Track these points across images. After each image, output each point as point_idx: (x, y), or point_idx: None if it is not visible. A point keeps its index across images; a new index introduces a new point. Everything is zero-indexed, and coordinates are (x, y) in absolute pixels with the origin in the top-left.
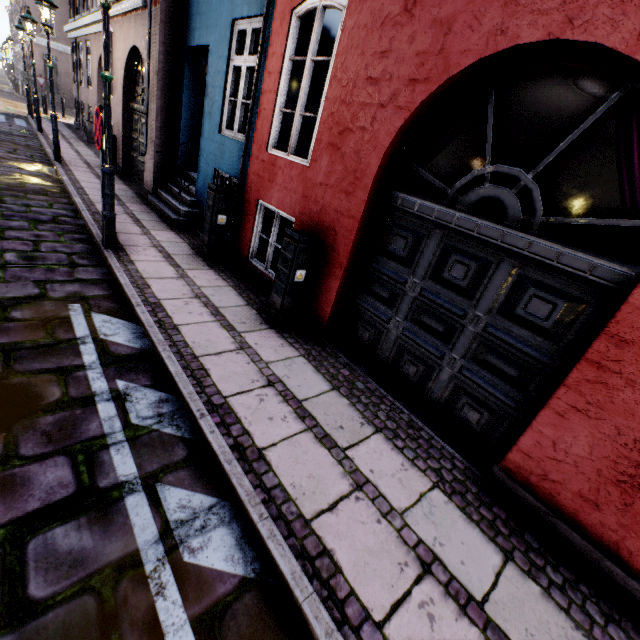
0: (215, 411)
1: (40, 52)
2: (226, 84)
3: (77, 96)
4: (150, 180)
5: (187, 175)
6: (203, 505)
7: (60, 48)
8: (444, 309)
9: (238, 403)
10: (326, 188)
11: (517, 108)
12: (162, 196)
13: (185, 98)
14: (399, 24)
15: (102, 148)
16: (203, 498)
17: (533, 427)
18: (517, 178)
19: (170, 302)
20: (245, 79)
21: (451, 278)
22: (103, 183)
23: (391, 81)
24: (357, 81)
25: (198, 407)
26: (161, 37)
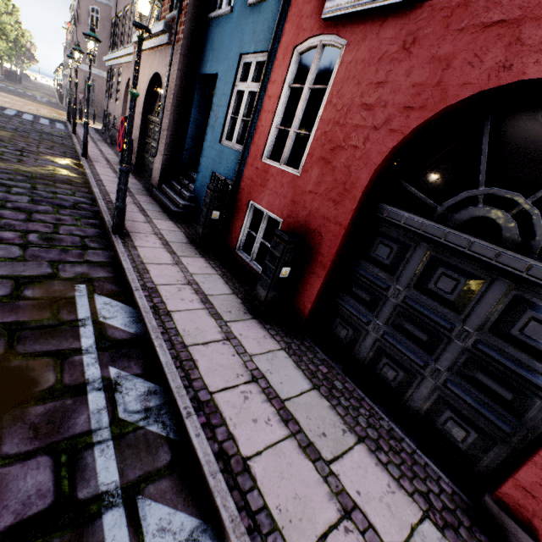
0: (201, 409)
1: (83, 75)
2: (229, 104)
3: (106, 108)
4: (157, 177)
5: (188, 174)
6: (184, 528)
7: (98, 73)
8: (429, 319)
9: (223, 400)
10: (315, 196)
11: (514, 137)
12: (165, 190)
13: (193, 113)
14: (396, 60)
15: (122, 150)
16: (184, 518)
17: (537, 463)
18: (513, 201)
19: (165, 288)
20: (246, 101)
21: (437, 290)
22: (119, 179)
23: (385, 107)
24: (351, 106)
25: (185, 404)
26: (179, 66)
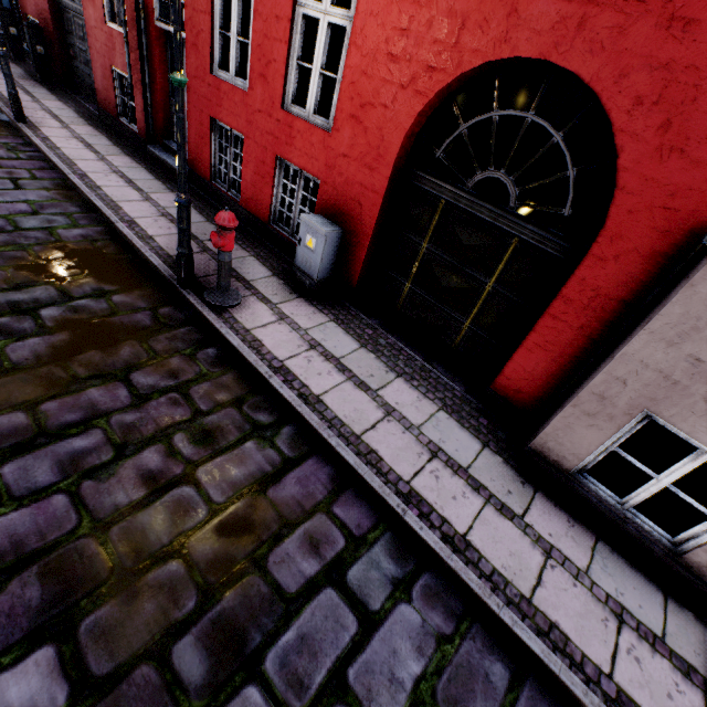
0: None
1: None
2: None
3: None
4: None
5: None
6: None
7: None
8: (84, 52)
9: None
10: None
11: None
12: None
13: None
14: None
15: None
16: None
17: (96, 83)
18: None
19: None
20: None
21: (81, 36)
22: None
23: None
24: None
25: None
26: None
